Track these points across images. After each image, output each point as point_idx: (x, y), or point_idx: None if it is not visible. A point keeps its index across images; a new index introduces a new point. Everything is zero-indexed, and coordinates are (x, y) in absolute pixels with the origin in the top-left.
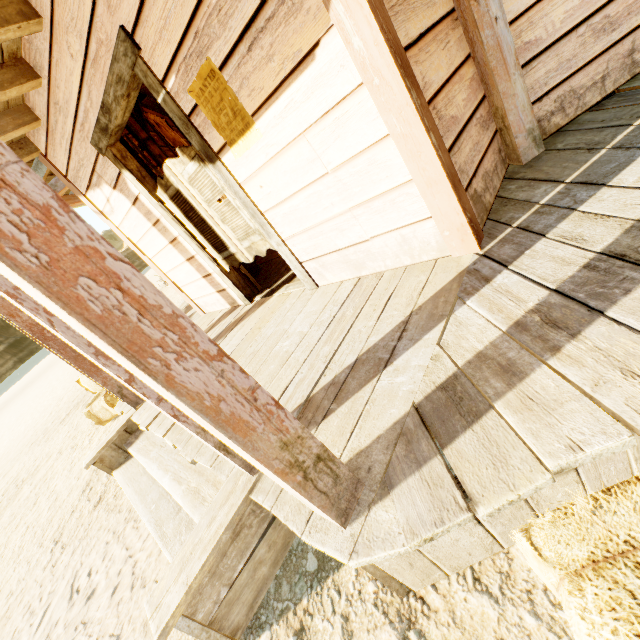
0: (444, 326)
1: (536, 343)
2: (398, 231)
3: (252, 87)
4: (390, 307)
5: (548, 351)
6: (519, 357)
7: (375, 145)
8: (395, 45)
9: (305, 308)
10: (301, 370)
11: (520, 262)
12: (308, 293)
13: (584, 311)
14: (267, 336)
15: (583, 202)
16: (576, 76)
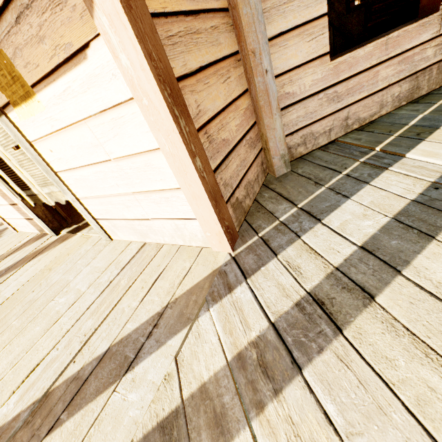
0: (187, 333)
1: (248, 390)
2: (173, 220)
3: (27, 60)
4: (155, 289)
5: (255, 407)
6: (231, 406)
7: (150, 152)
8: (166, 74)
9: (94, 261)
10: (58, 345)
11: (256, 278)
12: (103, 243)
13: (289, 361)
14: (51, 283)
15: (305, 232)
16: (315, 124)
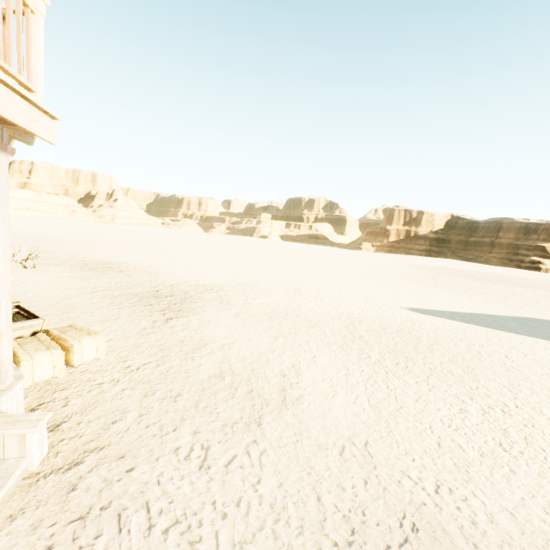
0: None
1: None
2: None
3: None
4: None
5: None
6: None
7: None
8: None
9: None
10: None
11: None
12: None
13: None
14: None
15: None
16: None
